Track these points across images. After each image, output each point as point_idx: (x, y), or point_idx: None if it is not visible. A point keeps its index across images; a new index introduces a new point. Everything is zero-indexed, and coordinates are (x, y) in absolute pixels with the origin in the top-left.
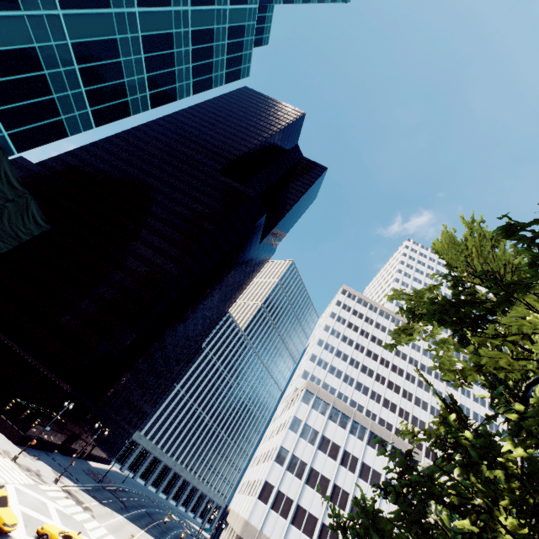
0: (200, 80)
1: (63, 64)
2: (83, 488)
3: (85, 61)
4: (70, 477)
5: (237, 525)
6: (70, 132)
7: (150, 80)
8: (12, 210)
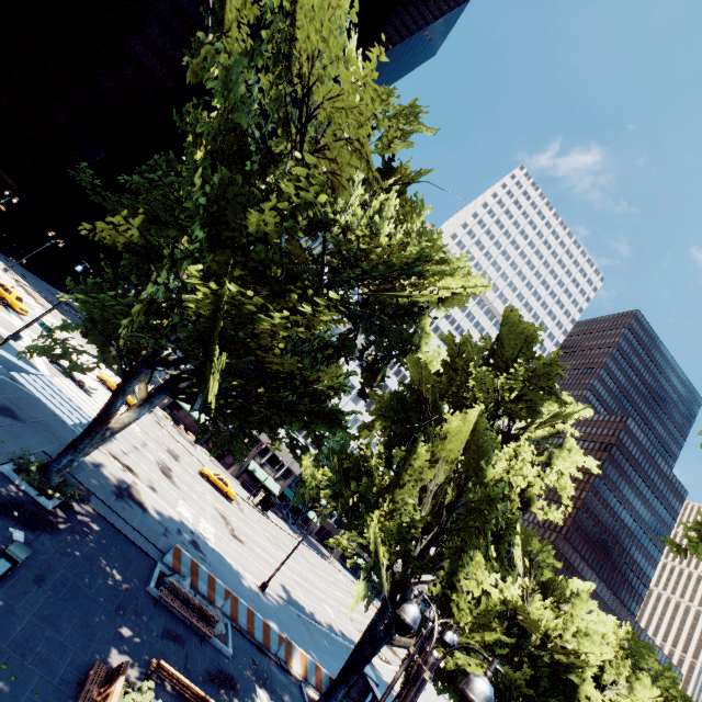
0: None
1: None
2: (43, 297)
3: None
4: (27, 281)
5: None
6: None
7: None
8: None
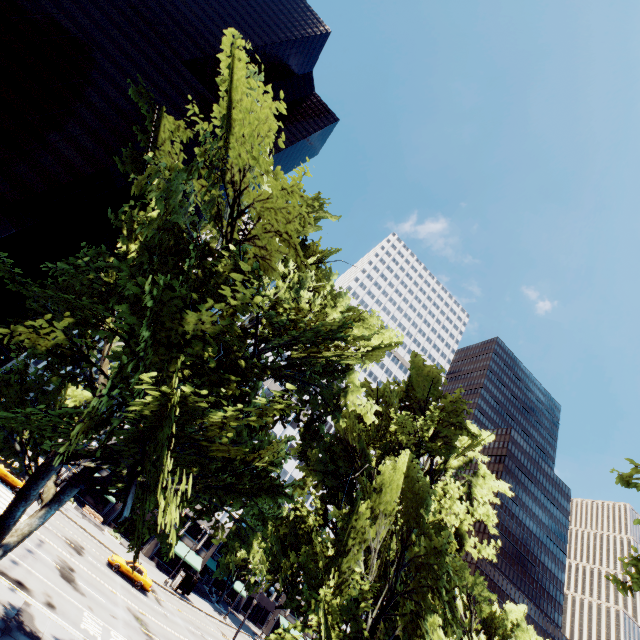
0: None
1: None
2: None
3: None
4: None
5: None
6: None
7: None
8: None
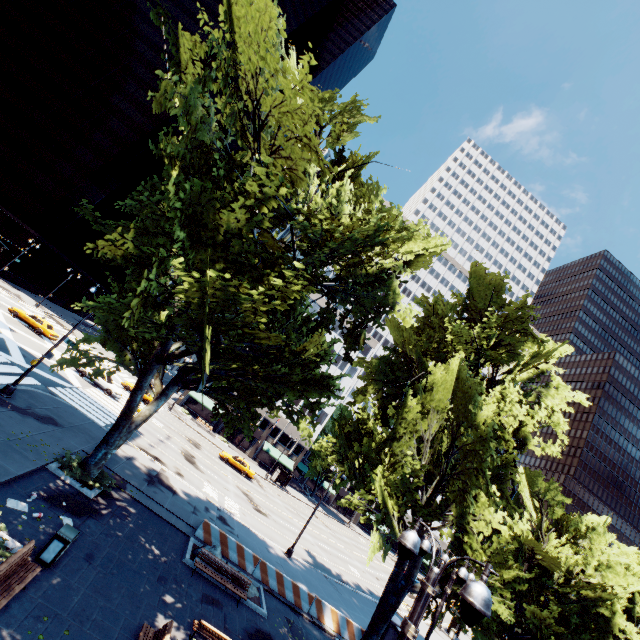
0: None
1: None
2: (70, 323)
3: None
4: (55, 313)
5: None
6: None
7: None
8: None
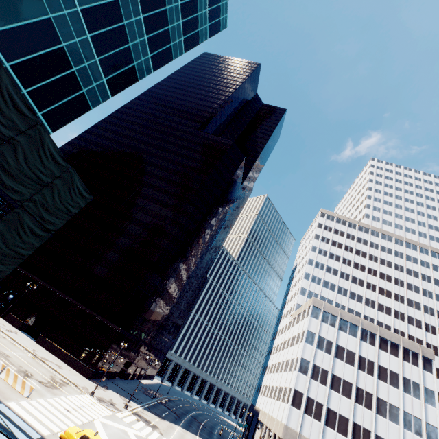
0: (189, 36)
1: (77, 34)
2: (145, 407)
3: (94, 29)
4: (133, 400)
5: (275, 427)
6: (91, 105)
7: (149, 42)
8: (60, 186)
